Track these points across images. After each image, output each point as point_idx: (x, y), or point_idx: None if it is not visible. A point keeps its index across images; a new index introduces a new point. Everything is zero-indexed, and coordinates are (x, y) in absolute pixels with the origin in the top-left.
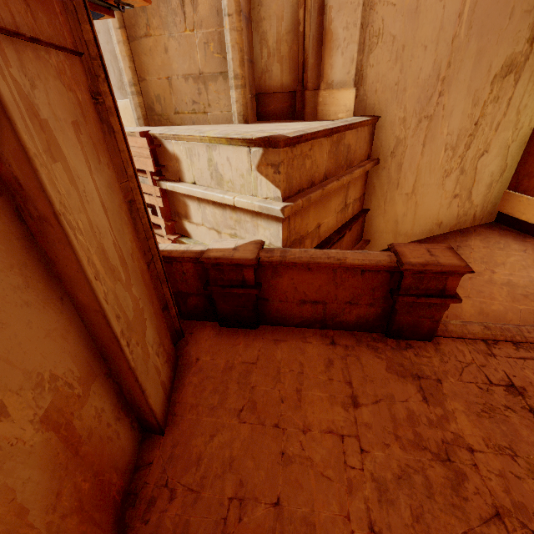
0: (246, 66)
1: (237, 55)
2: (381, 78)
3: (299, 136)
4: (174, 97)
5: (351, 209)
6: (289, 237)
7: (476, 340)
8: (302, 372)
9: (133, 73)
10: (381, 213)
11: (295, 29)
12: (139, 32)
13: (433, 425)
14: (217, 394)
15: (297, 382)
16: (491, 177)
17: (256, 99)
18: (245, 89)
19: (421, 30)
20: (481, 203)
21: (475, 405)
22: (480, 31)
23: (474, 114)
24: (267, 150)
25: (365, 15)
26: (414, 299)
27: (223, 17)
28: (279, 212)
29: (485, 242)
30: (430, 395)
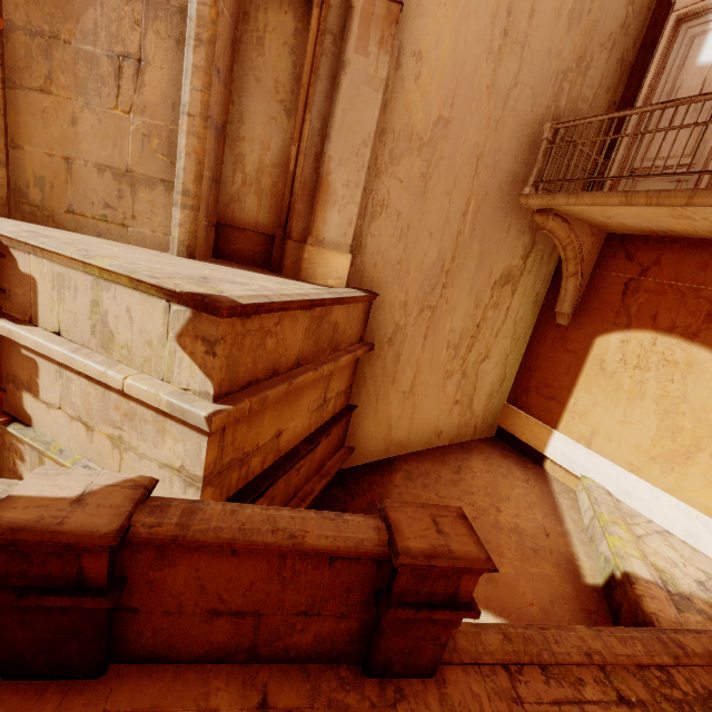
0: (206, 184)
1: (193, 166)
2: (383, 252)
3: (258, 304)
4: (73, 188)
5: (333, 405)
6: (221, 458)
7: (496, 667)
8: None
9: None
10: (372, 412)
11: (284, 165)
12: (30, 81)
13: None
14: None
15: None
16: (491, 385)
17: (216, 230)
18: (198, 213)
19: (428, 216)
20: (482, 413)
21: None
22: (482, 235)
23: (476, 315)
24: (199, 314)
25: (370, 180)
26: (412, 612)
27: (180, 114)
28: (202, 421)
29: (487, 464)
30: None
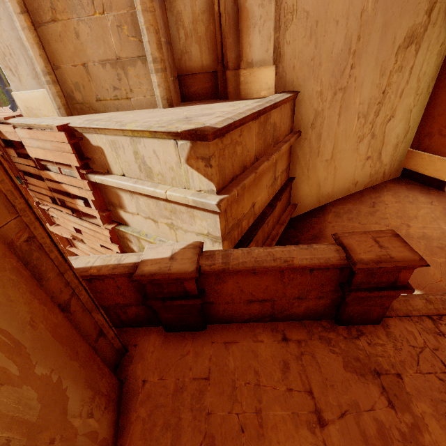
0: (164, 48)
1: (153, 37)
2: (298, 55)
3: (228, 125)
4: (94, 84)
5: (280, 180)
6: (227, 225)
7: (422, 317)
8: (258, 384)
9: (44, 61)
10: (305, 179)
11: (210, 8)
12: (45, 16)
13: (406, 439)
14: (169, 430)
15: (255, 399)
16: (396, 138)
17: (178, 81)
18: (166, 73)
19: (332, 5)
20: (389, 161)
21: (441, 405)
22: (385, 4)
23: (381, 84)
24: (195, 143)
25: None
26: (366, 293)
27: None
28: (214, 207)
29: (396, 197)
30: (395, 397)
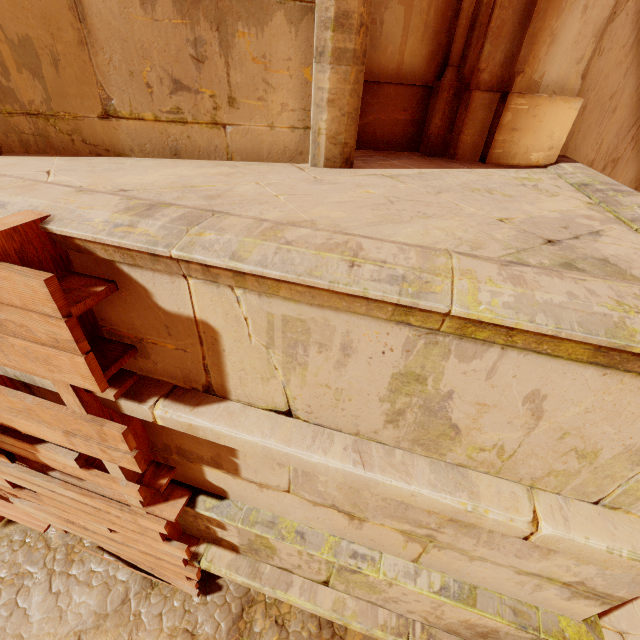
0: None
1: None
2: (600, 82)
3: None
4: (98, 56)
5: None
6: None
7: None
8: None
9: None
10: None
11: None
12: None
13: None
14: None
15: None
16: None
17: None
18: (361, 67)
19: None
20: None
21: None
22: None
23: None
24: None
25: None
26: None
27: None
28: None
29: None
30: None
